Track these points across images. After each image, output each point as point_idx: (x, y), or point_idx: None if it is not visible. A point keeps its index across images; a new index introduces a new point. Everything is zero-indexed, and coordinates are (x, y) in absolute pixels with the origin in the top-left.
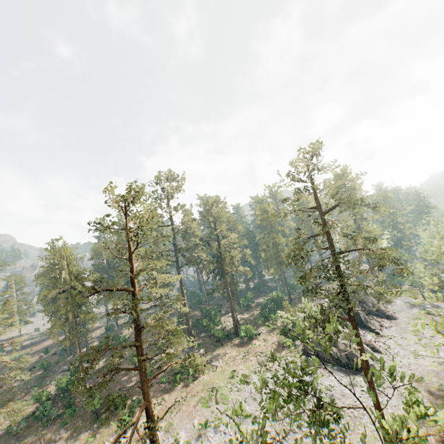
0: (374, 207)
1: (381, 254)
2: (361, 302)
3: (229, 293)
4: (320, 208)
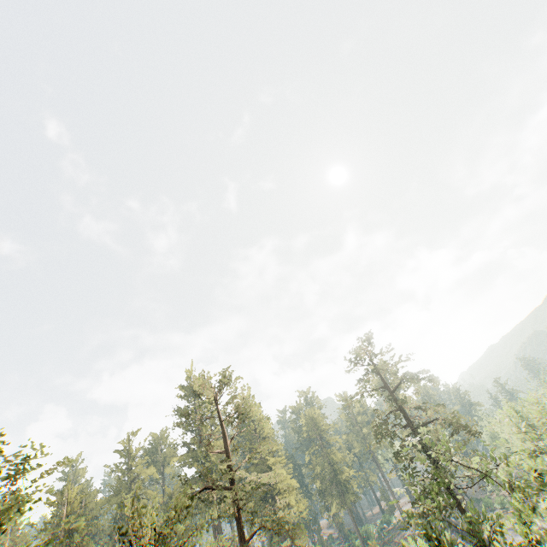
0: (430, 379)
1: (452, 418)
2: (459, 531)
3: (291, 546)
4: (388, 386)
